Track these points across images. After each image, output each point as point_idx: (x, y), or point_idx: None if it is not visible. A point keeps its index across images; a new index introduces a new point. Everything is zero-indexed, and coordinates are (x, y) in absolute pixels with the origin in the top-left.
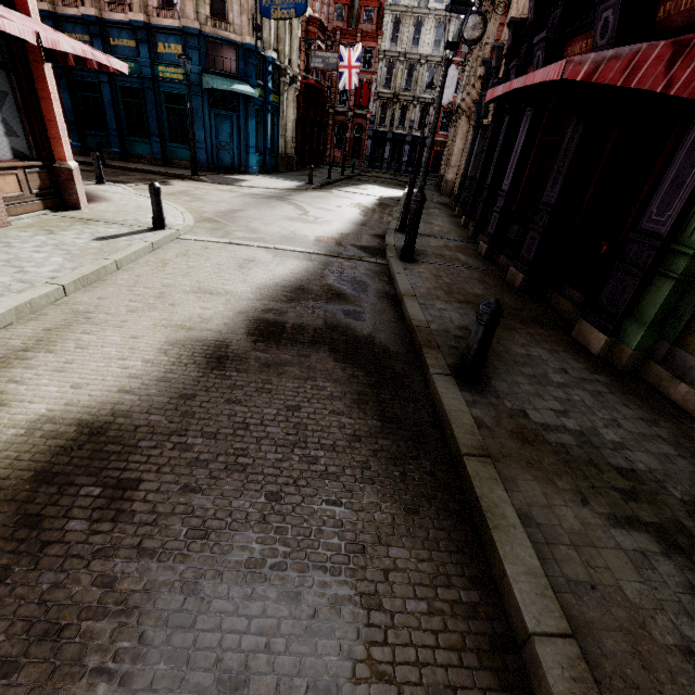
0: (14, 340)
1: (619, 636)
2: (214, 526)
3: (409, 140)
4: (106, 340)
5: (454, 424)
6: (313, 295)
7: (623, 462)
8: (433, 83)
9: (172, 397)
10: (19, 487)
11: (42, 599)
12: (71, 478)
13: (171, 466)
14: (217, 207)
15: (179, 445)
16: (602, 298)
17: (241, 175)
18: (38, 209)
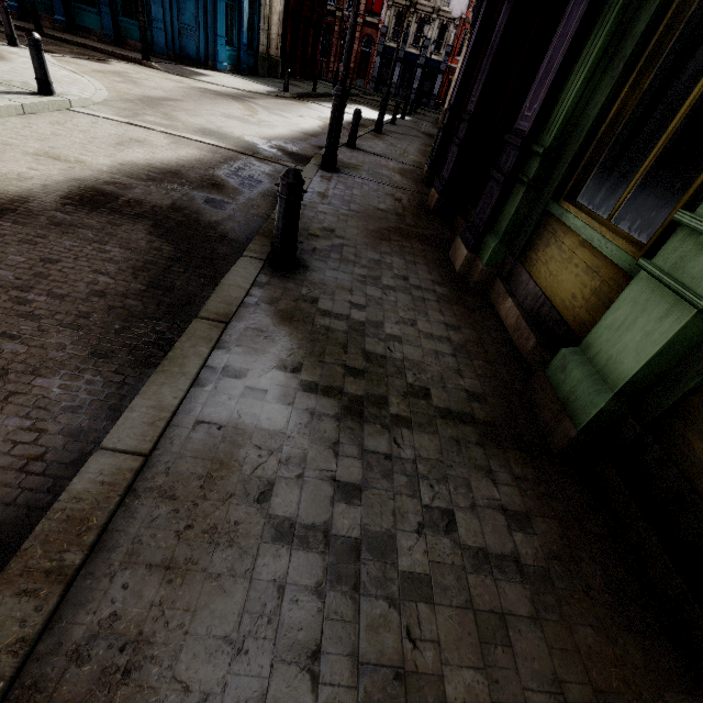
0: None
1: (203, 463)
2: None
3: (423, 63)
4: None
5: (216, 294)
6: (183, 180)
7: (382, 349)
8: None
9: None
10: None
11: None
12: None
13: None
14: (148, 93)
15: None
16: (476, 211)
17: (206, 70)
18: None
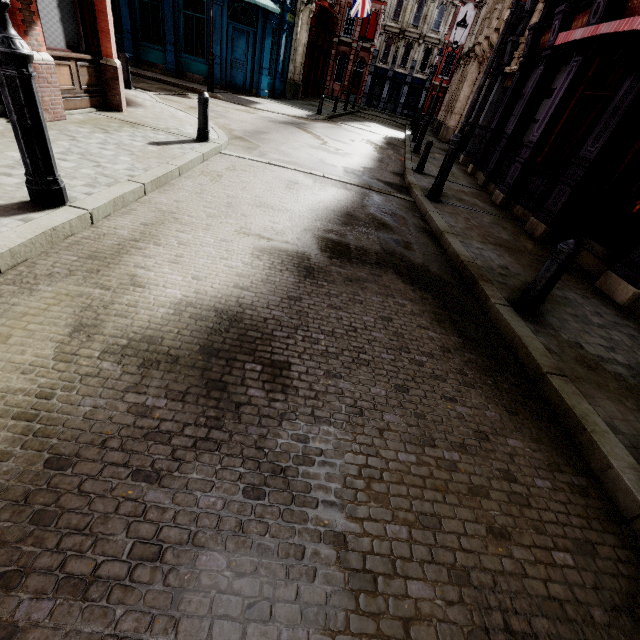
0: (120, 230)
1: None
2: (365, 406)
3: (409, 81)
4: (202, 240)
5: (529, 347)
6: (362, 222)
7: None
8: (465, 20)
9: (282, 298)
10: (193, 356)
11: (258, 446)
12: (232, 354)
13: (308, 354)
14: (243, 127)
15: (307, 338)
16: (635, 253)
17: (253, 97)
18: (86, 106)
